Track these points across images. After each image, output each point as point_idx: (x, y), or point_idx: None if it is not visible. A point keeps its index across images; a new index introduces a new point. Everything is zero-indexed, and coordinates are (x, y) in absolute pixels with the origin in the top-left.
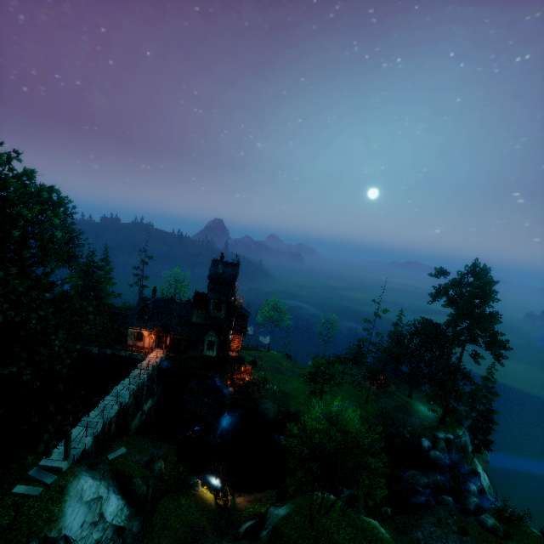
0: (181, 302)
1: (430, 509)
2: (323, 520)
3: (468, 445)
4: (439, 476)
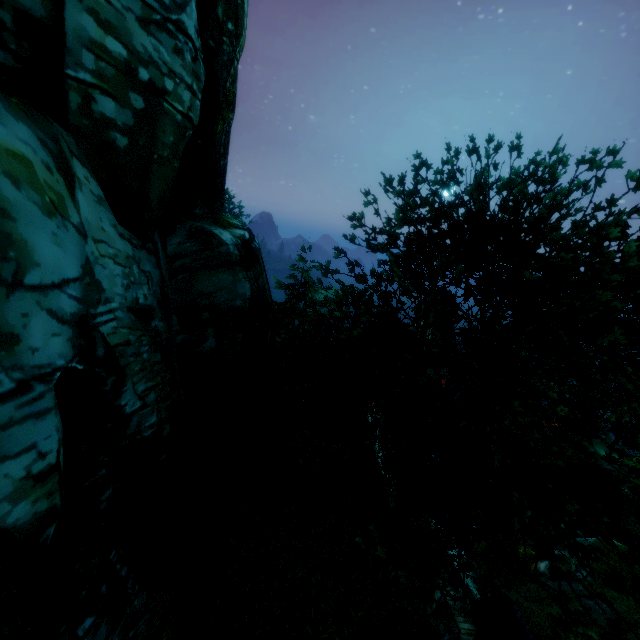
0: None
1: None
2: (636, 566)
3: None
4: None
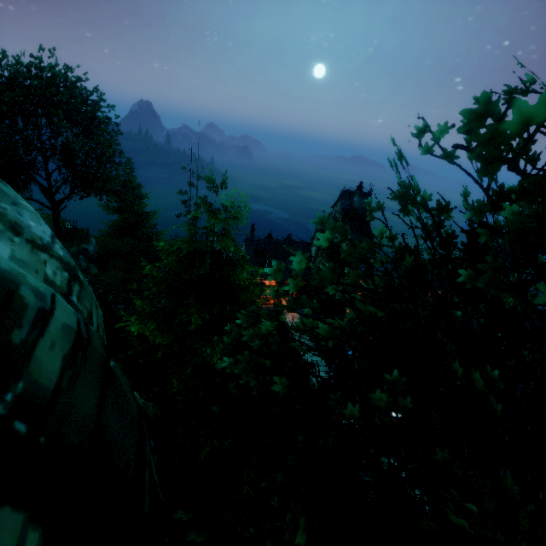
0: (292, 241)
1: None
2: None
3: None
4: None
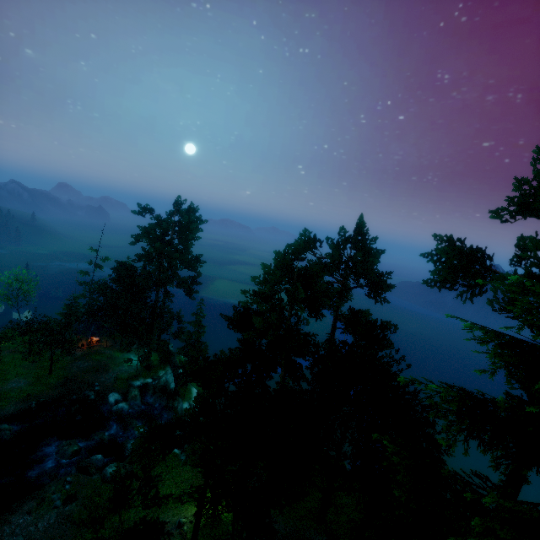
0: None
1: (37, 492)
2: None
3: (170, 383)
4: (114, 430)
